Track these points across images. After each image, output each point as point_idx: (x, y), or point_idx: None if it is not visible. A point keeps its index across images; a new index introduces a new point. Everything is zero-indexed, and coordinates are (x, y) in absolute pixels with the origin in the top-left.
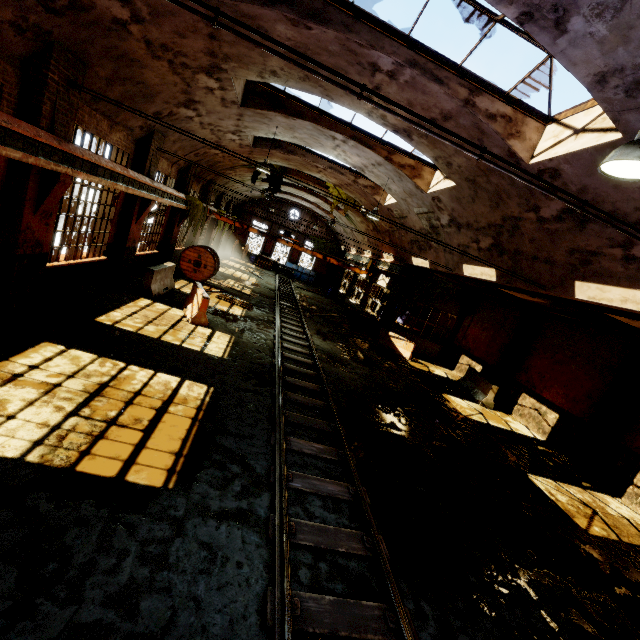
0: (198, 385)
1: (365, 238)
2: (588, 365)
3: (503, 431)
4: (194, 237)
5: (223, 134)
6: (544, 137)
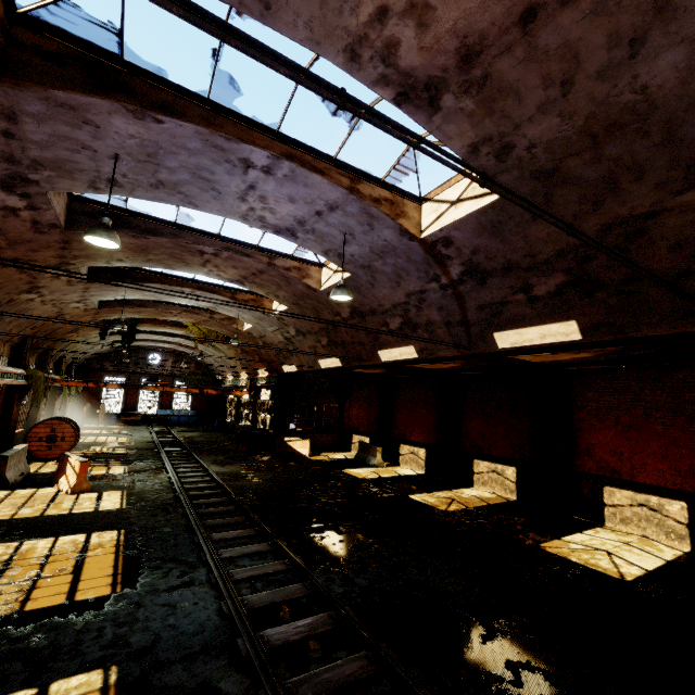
0: (107, 532)
1: (237, 362)
2: (426, 405)
3: (392, 478)
4: (35, 413)
5: (66, 305)
6: (323, 275)
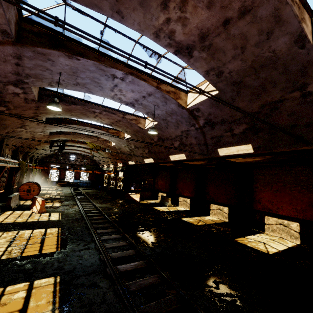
0: (53, 228)
1: (109, 159)
2: (191, 180)
3: (175, 211)
4: (21, 180)
5: (36, 133)
6: (146, 122)
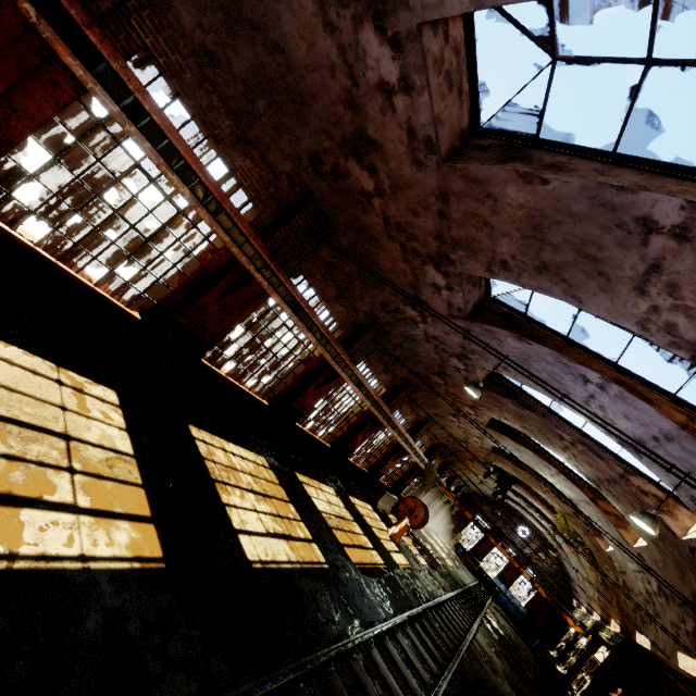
0: (380, 558)
1: (595, 593)
2: None
3: None
4: (418, 494)
5: (471, 436)
6: (695, 524)
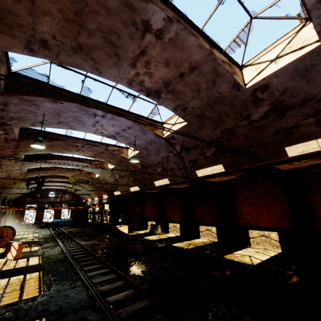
0: (34, 273)
1: (93, 192)
2: (178, 204)
3: (165, 238)
4: None
5: (12, 171)
6: (128, 152)
